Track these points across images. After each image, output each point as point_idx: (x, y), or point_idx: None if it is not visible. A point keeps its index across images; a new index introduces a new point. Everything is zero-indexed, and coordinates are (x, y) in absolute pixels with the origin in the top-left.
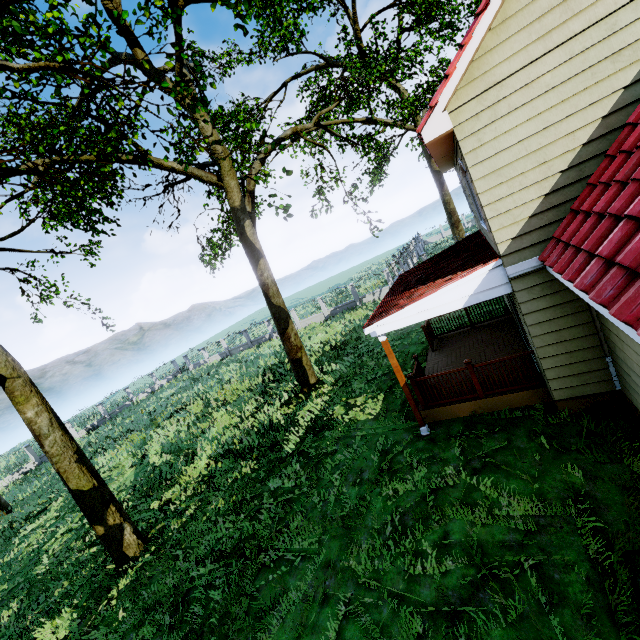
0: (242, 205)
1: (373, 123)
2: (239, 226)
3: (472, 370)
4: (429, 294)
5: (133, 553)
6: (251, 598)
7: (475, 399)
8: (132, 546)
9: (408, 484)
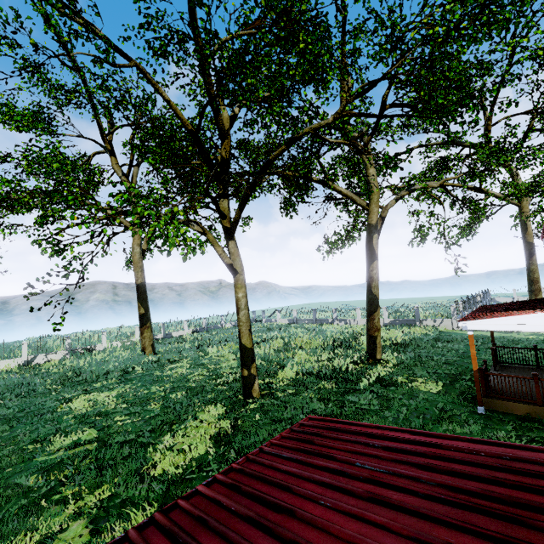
0: (376, 224)
1: (479, 191)
2: (369, 236)
3: (537, 381)
4: (520, 314)
5: (255, 396)
6: None
7: (533, 404)
8: (256, 391)
9: (464, 429)
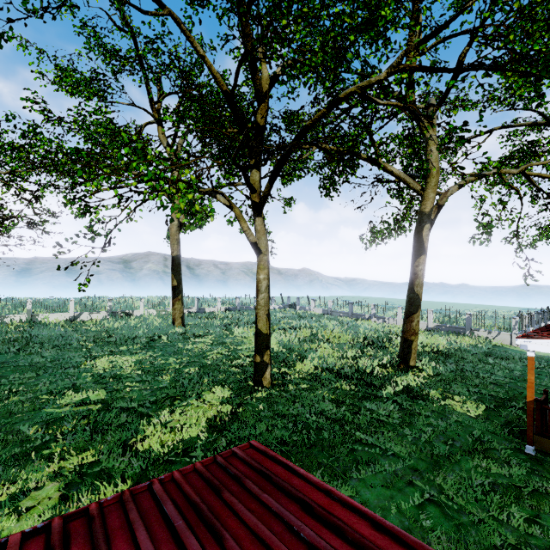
0: (430, 212)
1: None
2: (419, 225)
3: None
4: None
5: (265, 384)
6: (350, 450)
7: None
8: (267, 380)
9: (502, 470)
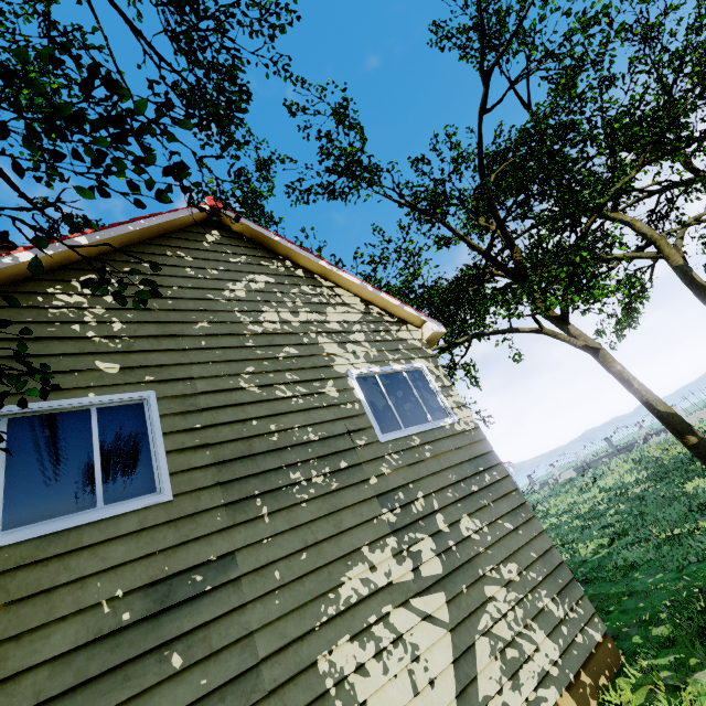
0: (685, 263)
1: None
2: (686, 276)
3: None
4: None
5: None
6: None
7: None
8: None
9: None
